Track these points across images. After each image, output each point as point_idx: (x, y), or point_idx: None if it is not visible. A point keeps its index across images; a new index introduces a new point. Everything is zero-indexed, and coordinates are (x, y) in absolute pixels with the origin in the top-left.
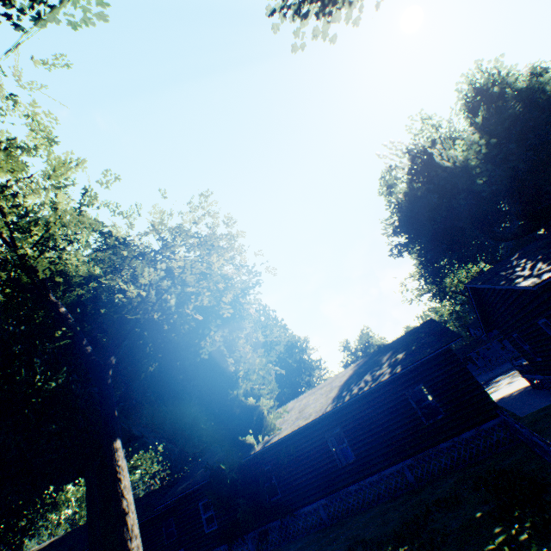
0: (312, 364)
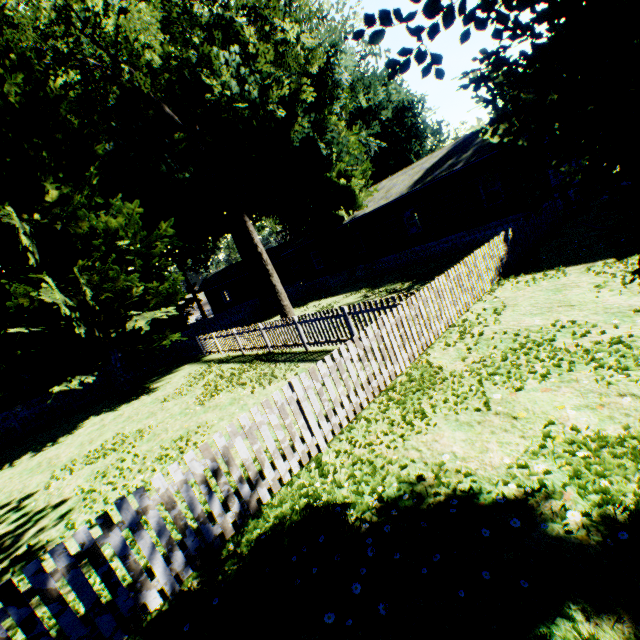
0: (425, 132)
